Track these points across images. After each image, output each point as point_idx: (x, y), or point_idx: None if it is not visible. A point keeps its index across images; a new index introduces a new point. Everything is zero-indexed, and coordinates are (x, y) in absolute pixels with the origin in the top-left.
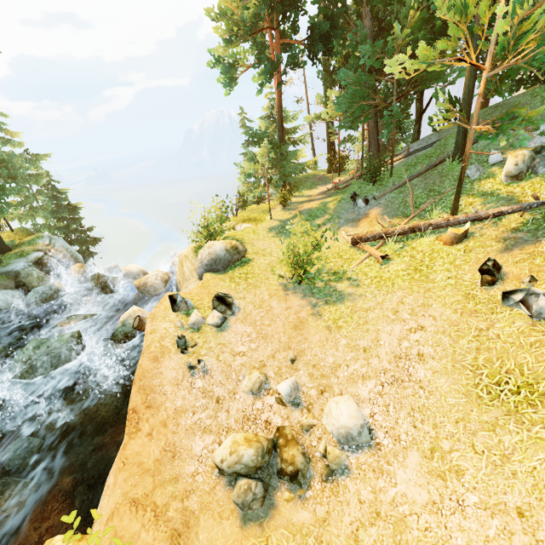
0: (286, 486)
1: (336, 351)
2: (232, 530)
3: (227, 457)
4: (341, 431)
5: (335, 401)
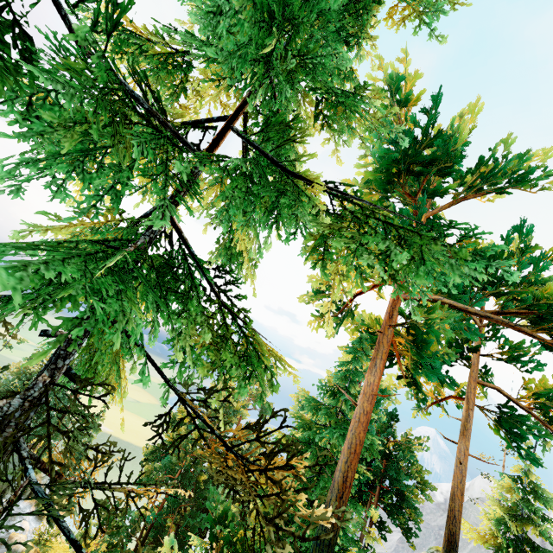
0: None
1: None
2: None
3: None
4: None
5: None
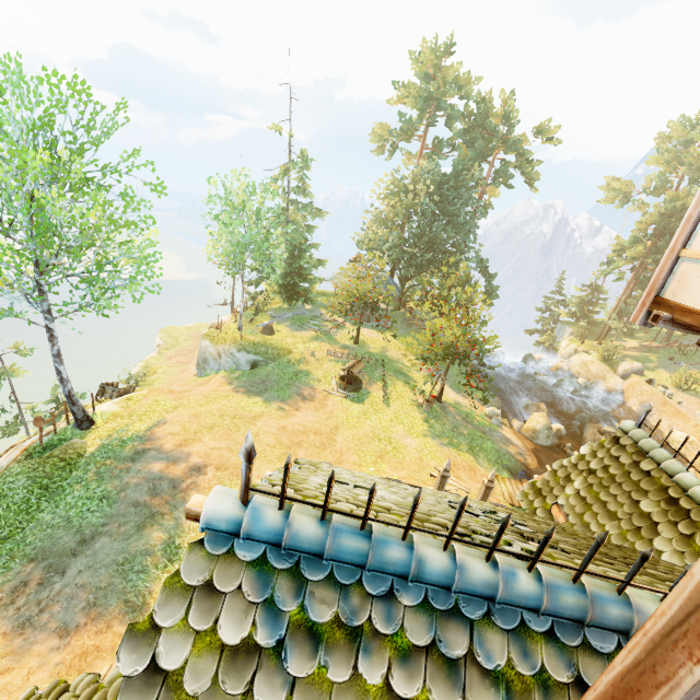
0: None
1: None
2: None
3: None
4: None
5: None
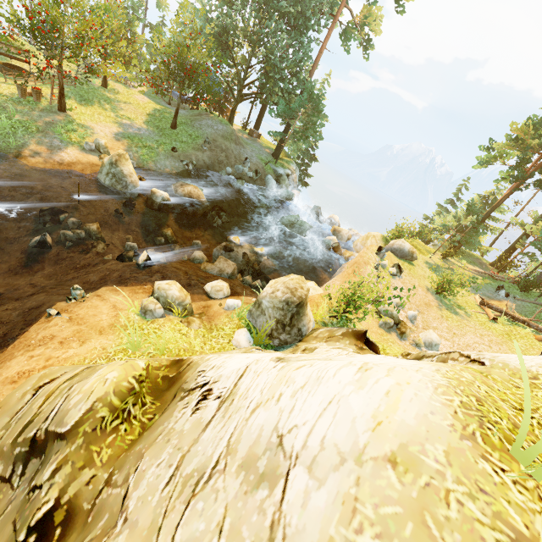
0: (396, 334)
1: (440, 324)
2: (375, 324)
3: (387, 307)
4: (429, 339)
5: (432, 331)
